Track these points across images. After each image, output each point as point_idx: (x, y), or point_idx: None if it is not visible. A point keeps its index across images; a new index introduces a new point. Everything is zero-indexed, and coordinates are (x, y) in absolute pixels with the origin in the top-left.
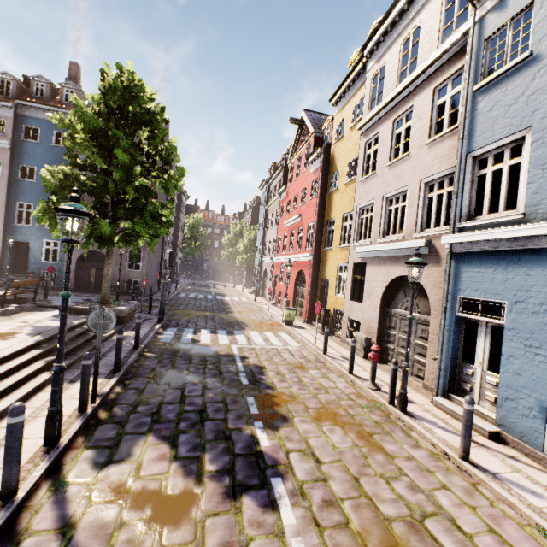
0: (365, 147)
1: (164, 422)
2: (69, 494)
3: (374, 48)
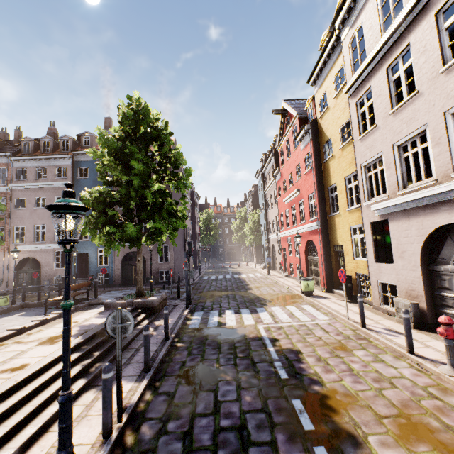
0: (356, 107)
1: (198, 451)
2: None
3: (345, 16)
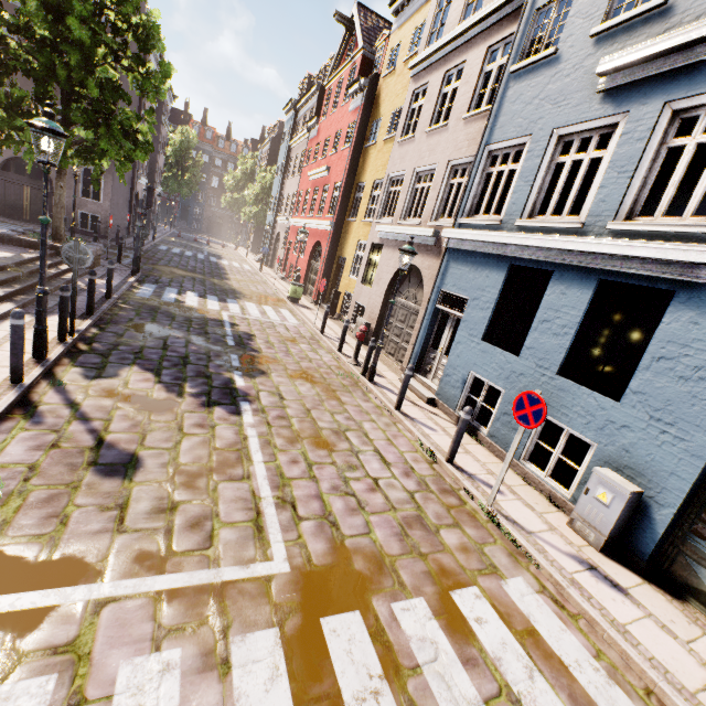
0: (412, 97)
1: (147, 360)
2: (69, 389)
3: None
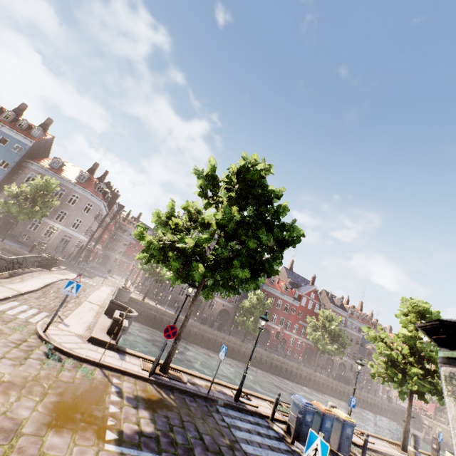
0: None
1: None
2: None
3: None
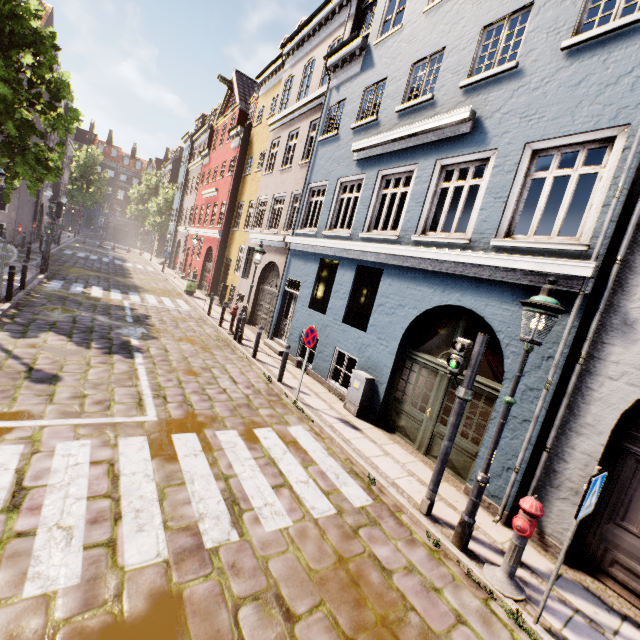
0: (272, 145)
1: (61, 329)
2: (2, 343)
3: (291, 52)
